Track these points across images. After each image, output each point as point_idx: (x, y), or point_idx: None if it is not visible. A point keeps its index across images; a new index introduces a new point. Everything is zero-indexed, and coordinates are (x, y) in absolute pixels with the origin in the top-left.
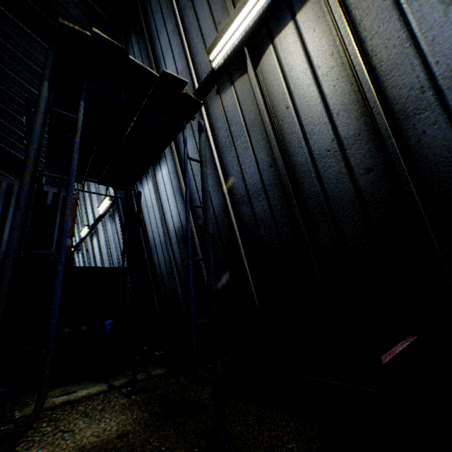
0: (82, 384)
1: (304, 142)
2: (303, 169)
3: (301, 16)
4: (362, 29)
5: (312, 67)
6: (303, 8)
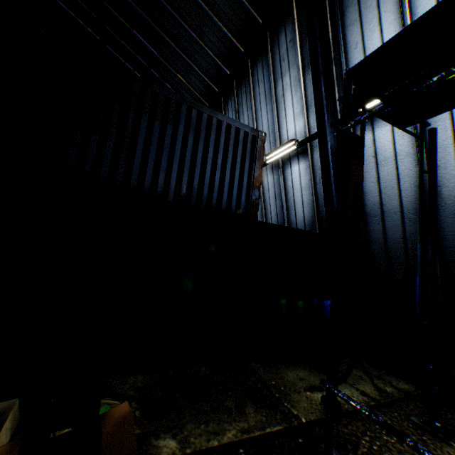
0: (311, 373)
1: None
2: None
3: None
4: None
5: None
6: None
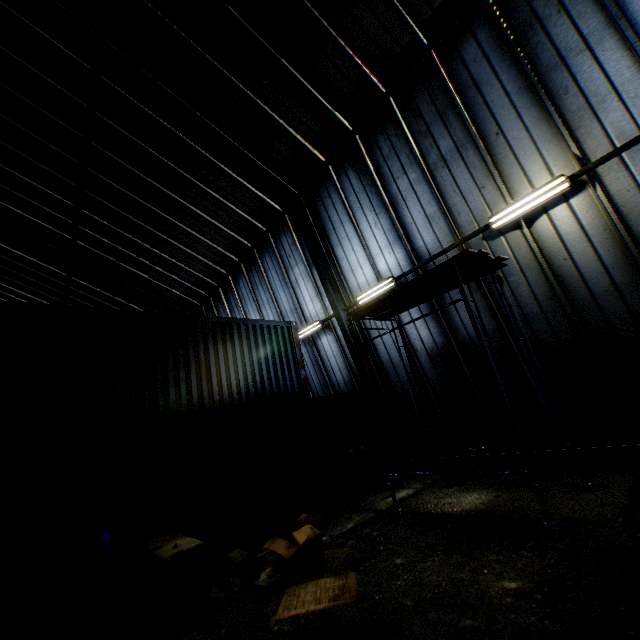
0: (384, 492)
1: (583, 284)
2: (583, 302)
3: (573, 201)
4: (627, 220)
5: (586, 236)
6: (575, 196)
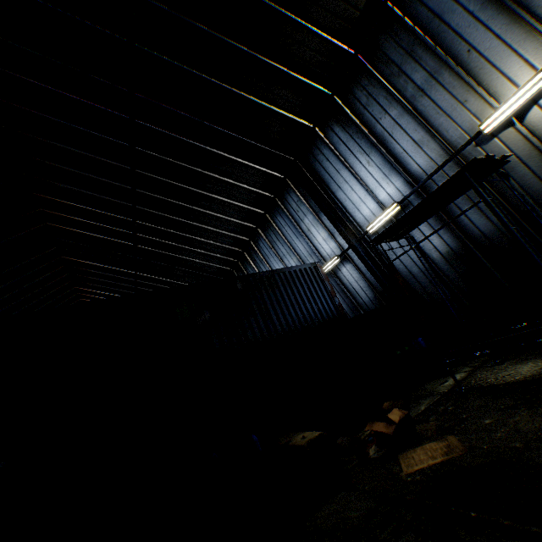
0: (437, 380)
1: None
2: None
3: None
4: None
5: None
6: None
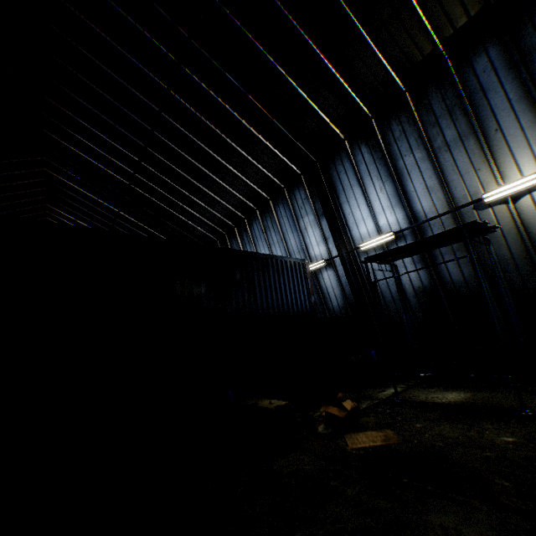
0: (377, 389)
1: None
2: None
3: None
4: None
5: None
6: None
